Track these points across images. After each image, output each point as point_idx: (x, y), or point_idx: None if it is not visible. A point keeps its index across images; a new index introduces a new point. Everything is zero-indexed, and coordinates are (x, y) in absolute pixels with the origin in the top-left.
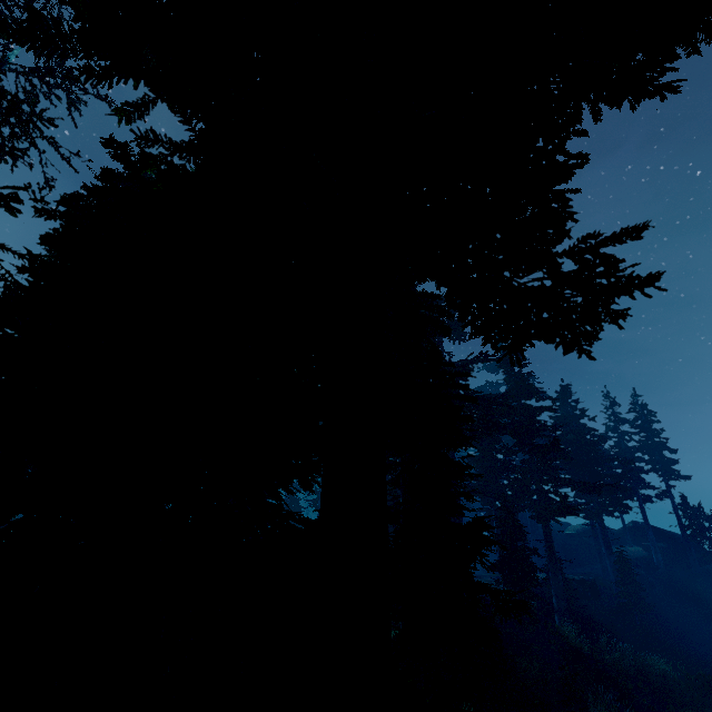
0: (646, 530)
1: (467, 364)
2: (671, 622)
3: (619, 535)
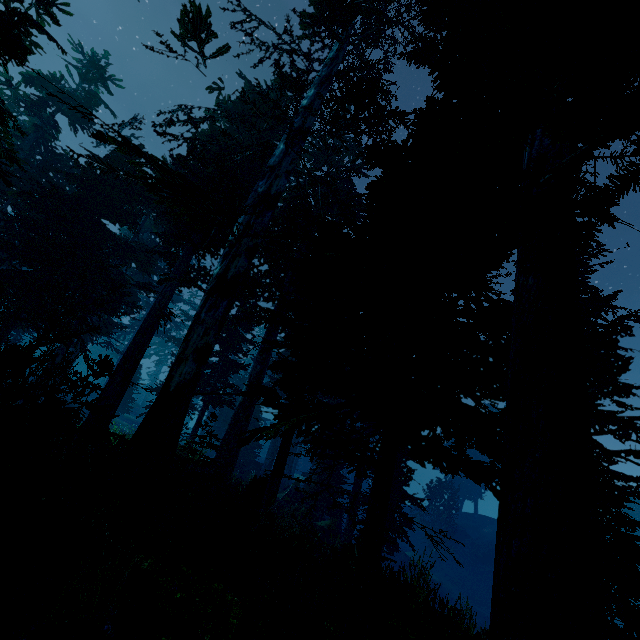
0: None
1: None
2: None
3: None
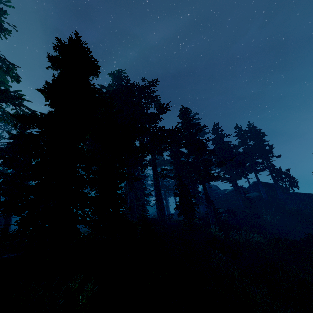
0: (258, 183)
1: (154, 112)
2: (268, 220)
3: (248, 189)
